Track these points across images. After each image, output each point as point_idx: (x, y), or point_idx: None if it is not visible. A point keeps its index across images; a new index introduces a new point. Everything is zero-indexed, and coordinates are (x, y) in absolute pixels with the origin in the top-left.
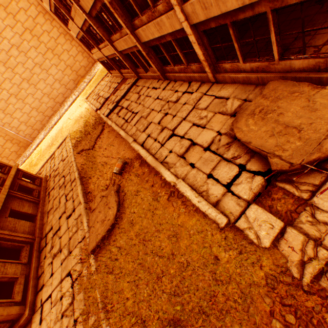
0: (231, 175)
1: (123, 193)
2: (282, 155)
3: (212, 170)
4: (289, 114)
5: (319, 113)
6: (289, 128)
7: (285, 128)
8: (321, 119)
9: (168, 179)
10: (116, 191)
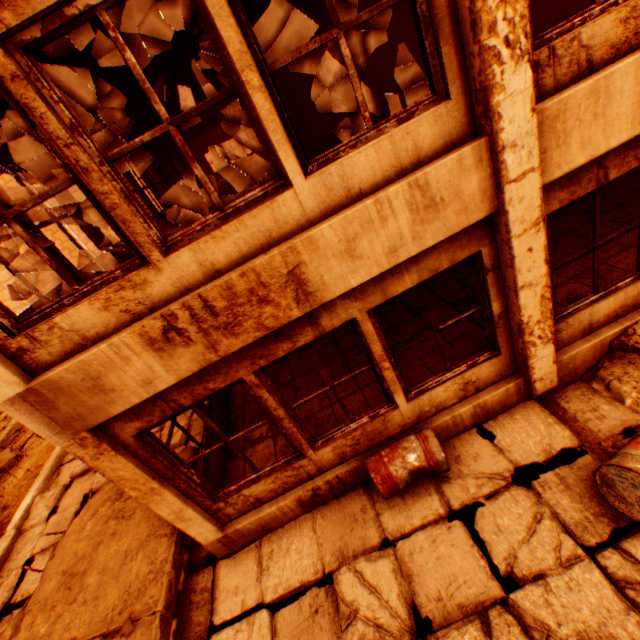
0: (31, 590)
1: (2, 481)
2: (20, 632)
3: (42, 553)
4: (114, 547)
5: (113, 587)
6: (81, 580)
7: (83, 573)
8: (96, 605)
9: (15, 514)
10: (1, 468)
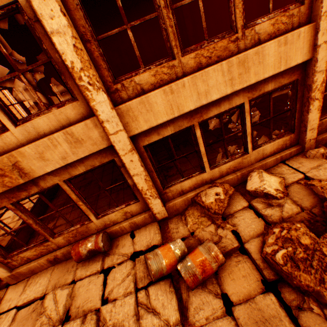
0: None
1: None
2: None
3: None
4: None
5: None
6: None
7: None
8: None
9: None
10: None
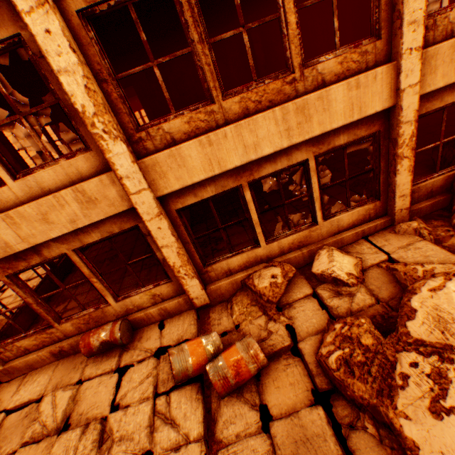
0: None
1: None
2: None
3: None
4: None
5: None
6: None
7: None
8: None
9: None
10: None
